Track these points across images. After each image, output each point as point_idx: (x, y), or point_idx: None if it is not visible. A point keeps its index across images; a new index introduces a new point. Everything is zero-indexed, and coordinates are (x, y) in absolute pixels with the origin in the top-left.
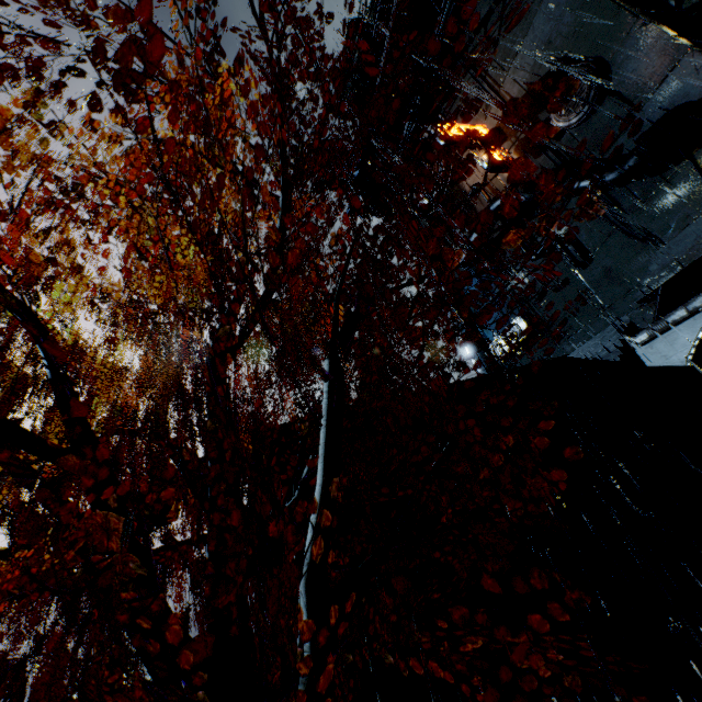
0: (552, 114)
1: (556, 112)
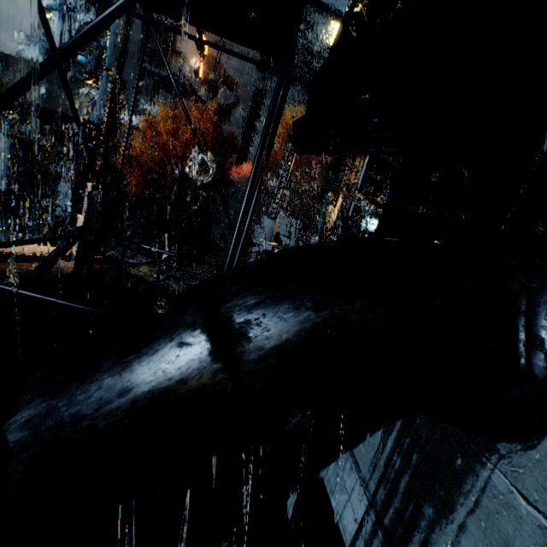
0: (221, 91)
1: (222, 93)
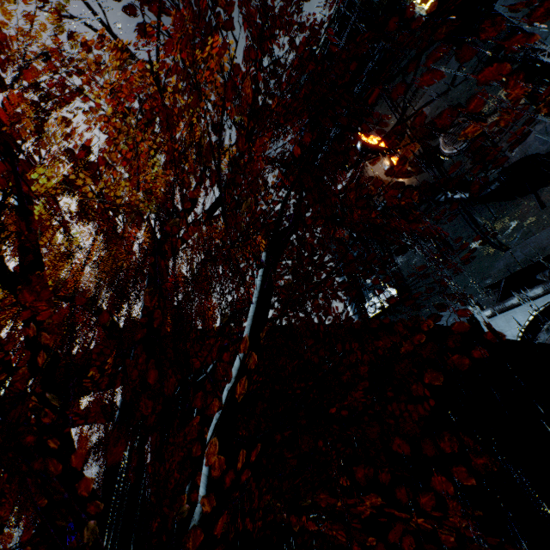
0: (441, 143)
1: (444, 142)
